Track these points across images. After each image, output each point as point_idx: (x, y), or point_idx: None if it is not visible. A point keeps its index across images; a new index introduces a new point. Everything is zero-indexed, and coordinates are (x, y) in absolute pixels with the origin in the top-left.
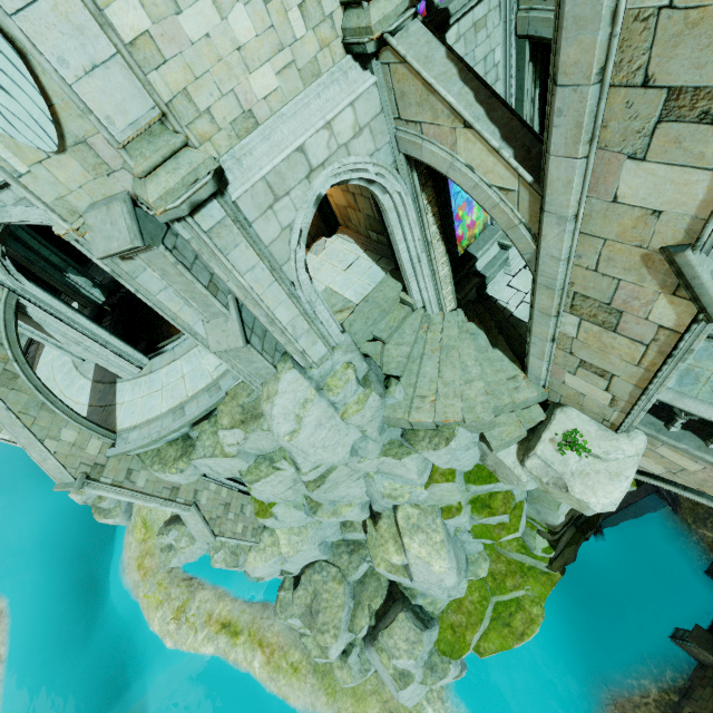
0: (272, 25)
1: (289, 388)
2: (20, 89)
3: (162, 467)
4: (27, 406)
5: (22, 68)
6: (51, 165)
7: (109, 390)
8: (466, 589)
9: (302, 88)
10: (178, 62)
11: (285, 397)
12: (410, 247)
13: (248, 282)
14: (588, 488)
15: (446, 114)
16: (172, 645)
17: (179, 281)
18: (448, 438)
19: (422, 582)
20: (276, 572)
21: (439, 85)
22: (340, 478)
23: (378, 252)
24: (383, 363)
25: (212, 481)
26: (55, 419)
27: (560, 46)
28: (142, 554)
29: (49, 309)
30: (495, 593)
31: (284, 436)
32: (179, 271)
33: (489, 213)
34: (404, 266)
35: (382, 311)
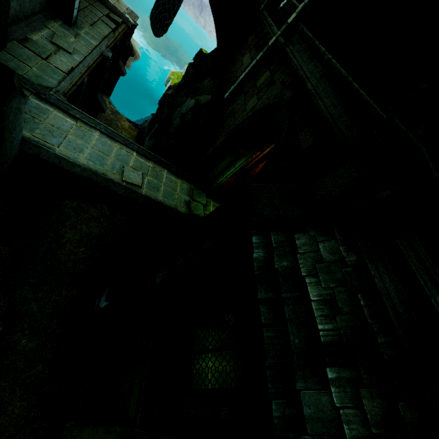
0: None
1: None
2: None
3: None
4: None
5: None
6: None
7: None
8: None
9: None
10: None
11: None
12: None
13: None
14: None
15: None
16: None
17: None
18: None
19: None
20: None
21: None
22: None
23: None
24: None
25: None
26: None
27: None
28: None
29: None
30: None
31: None
32: None
33: None
34: None
35: None
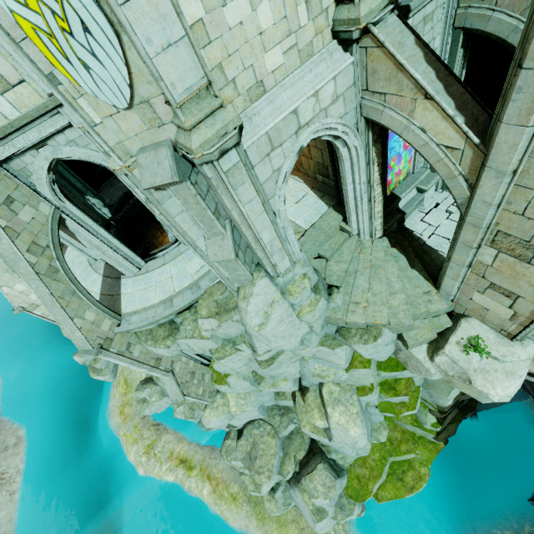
0: (285, 15)
1: (261, 291)
2: (111, 61)
3: (153, 343)
4: (63, 292)
5: (116, 45)
6: (119, 118)
7: (115, 283)
8: (369, 450)
9: (299, 65)
10: (218, 43)
11: (258, 298)
12: (356, 189)
13: (247, 211)
14: (488, 382)
15: (410, 87)
16: (143, 472)
17: (195, 208)
18: (375, 336)
19: (340, 442)
20: (224, 425)
21: (409, 65)
22: (284, 360)
23: (322, 190)
24: (326, 276)
25: (183, 355)
26: (81, 303)
27: (533, 37)
28: (123, 403)
29: (81, 222)
30: (392, 454)
31: (254, 327)
32: (197, 200)
33: (433, 165)
34: (349, 203)
35: (327, 236)
